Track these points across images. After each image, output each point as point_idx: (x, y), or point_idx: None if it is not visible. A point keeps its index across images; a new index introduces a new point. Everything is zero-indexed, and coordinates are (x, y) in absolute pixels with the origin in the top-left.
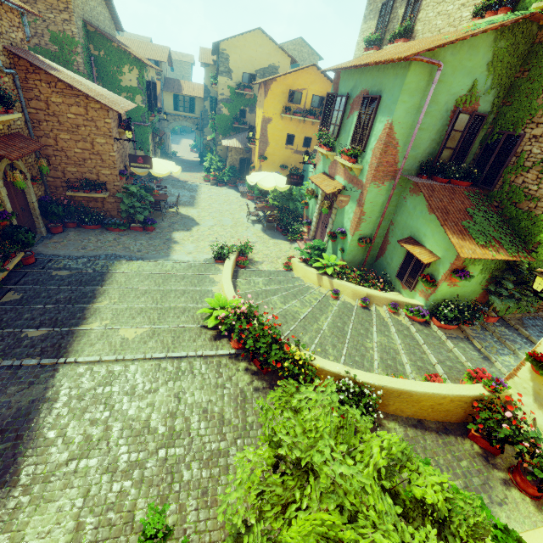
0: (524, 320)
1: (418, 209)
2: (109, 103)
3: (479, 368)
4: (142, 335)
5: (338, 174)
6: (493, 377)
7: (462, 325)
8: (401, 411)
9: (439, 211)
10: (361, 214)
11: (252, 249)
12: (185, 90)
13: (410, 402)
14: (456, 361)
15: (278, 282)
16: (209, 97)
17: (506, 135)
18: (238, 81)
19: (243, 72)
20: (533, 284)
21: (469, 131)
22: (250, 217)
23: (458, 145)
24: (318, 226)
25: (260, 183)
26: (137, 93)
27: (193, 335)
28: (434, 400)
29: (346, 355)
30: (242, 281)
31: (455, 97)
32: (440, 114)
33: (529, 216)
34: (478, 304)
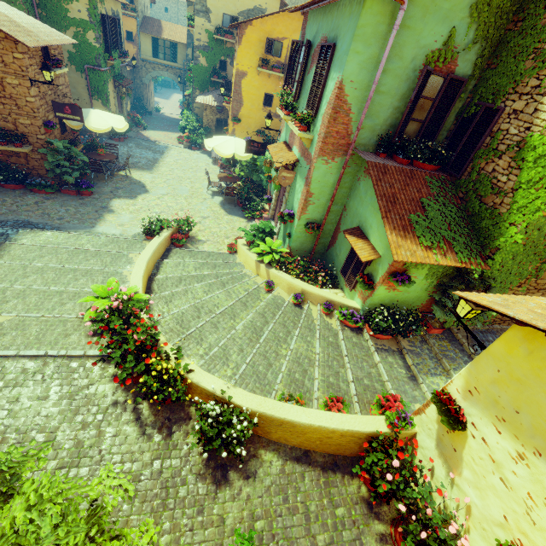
0: (475, 333)
1: (369, 194)
2: (16, 32)
3: (393, 394)
4: (2, 325)
5: (295, 144)
6: (398, 410)
7: (400, 335)
8: (286, 440)
9: (383, 200)
10: (307, 195)
11: (194, 225)
12: (165, 33)
13: (294, 432)
14: (376, 379)
15: (213, 267)
16: (192, 43)
17: (484, 108)
18: (218, 25)
19: (224, 13)
20: (456, 307)
21: (443, 99)
22: (212, 188)
23: (428, 117)
24: (277, 205)
25: (217, 149)
26: (89, 29)
27: (68, 328)
28: (322, 433)
29: (249, 364)
30: (169, 262)
31: (425, 52)
32: (406, 73)
33: (492, 214)
34: (419, 313)
